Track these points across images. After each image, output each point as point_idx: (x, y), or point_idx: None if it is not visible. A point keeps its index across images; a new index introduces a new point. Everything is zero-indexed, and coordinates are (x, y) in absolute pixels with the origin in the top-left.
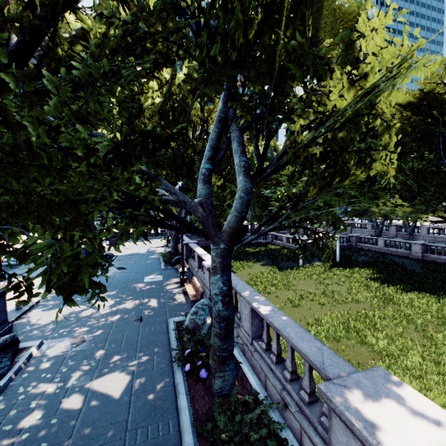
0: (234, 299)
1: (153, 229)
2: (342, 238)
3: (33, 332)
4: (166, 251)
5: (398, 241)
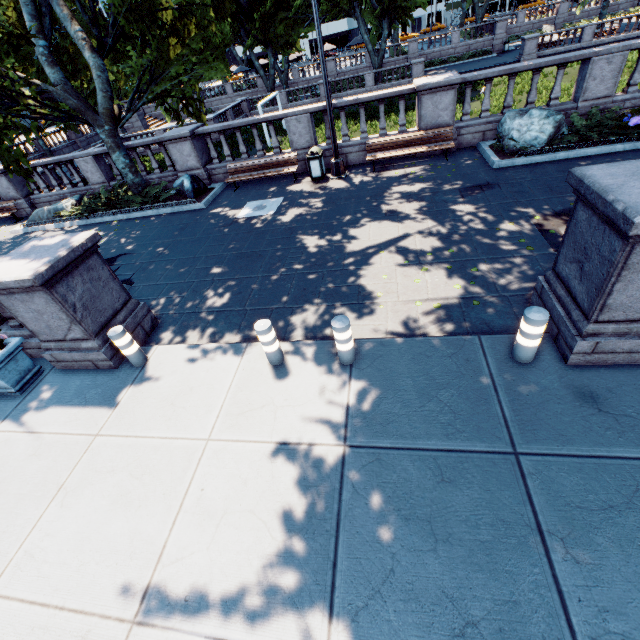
0: (535, 91)
1: (41, 130)
2: (236, 108)
3: (513, 282)
4: (67, 208)
5: (303, 88)
